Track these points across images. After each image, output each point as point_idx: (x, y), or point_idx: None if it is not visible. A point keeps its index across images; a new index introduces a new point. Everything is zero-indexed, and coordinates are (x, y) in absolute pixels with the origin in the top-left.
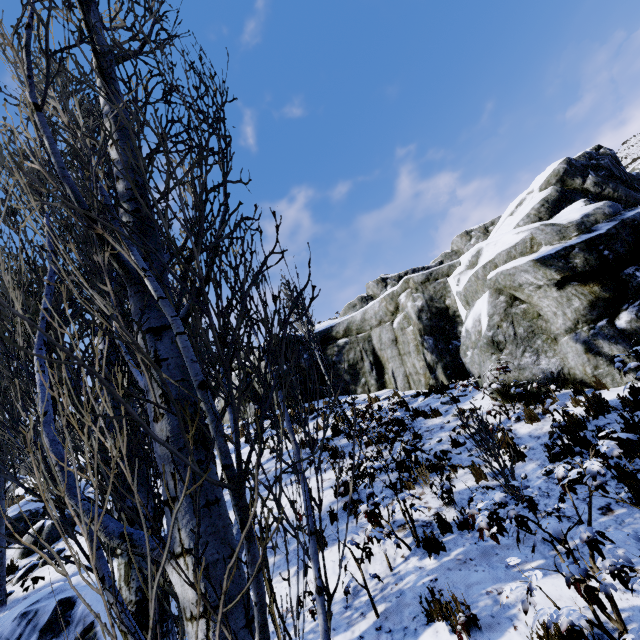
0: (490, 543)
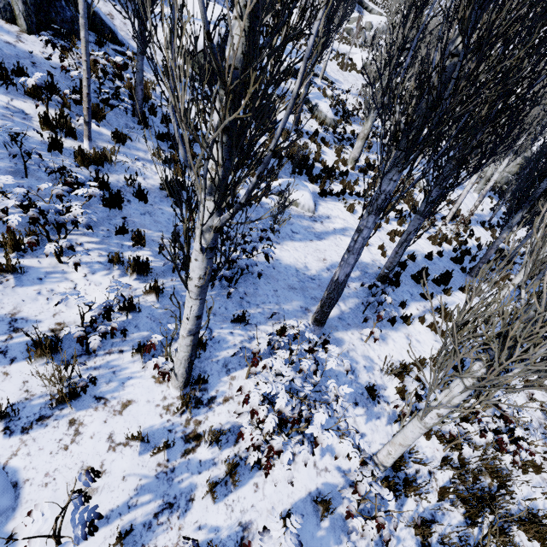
0: (488, 194)
